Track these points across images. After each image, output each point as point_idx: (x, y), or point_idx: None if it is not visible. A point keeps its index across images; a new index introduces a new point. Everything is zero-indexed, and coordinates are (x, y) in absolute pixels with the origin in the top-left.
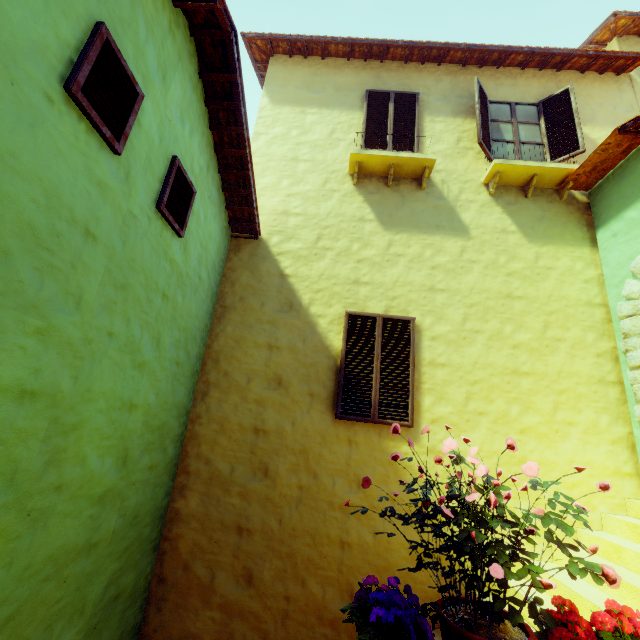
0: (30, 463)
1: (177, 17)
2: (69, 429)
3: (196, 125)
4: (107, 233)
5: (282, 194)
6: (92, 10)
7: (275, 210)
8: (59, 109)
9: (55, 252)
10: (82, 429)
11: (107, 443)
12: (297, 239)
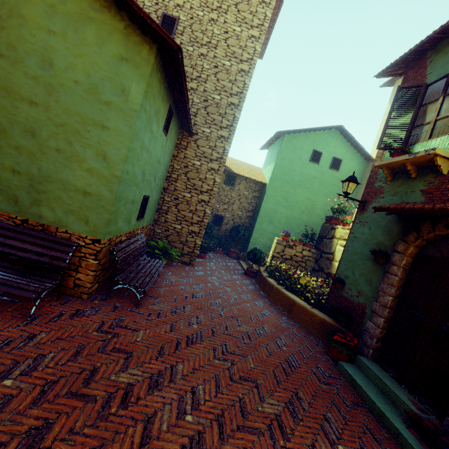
0: (309, 207)
1: (331, 131)
2: (314, 205)
3: (341, 145)
4: (318, 176)
5: None
6: (312, 149)
7: None
8: (309, 164)
9: (310, 181)
10: (316, 206)
11: (322, 210)
12: None
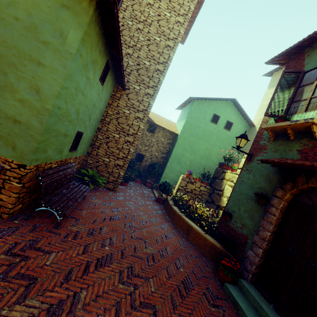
0: (207, 155)
1: (227, 102)
2: (211, 153)
3: (233, 113)
4: (215, 133)
5: (262, 114)
6: (213, 113)
7: (260, 119)
8: (210, 123)
9: (209, 136)
10: (212, 154)
11: (216, 157)
12: None
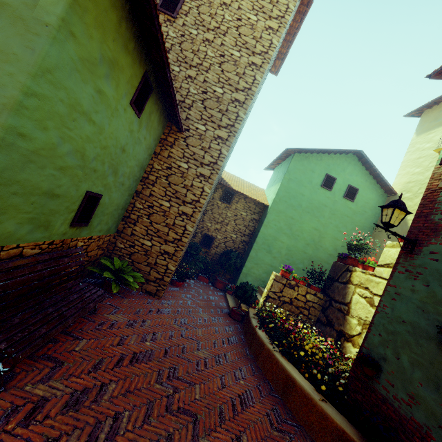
0: (316, 239)
1: (347, 156)
2: (322, 237)
3: (358, 173)
4: (329, 205)
5: (409, 175)
6: (325, 173)
7: (405, 182)
8: (320, 189)
9: (319, 209)
10: (325, 239)
11: (331, 244)
12: (410, 192)
